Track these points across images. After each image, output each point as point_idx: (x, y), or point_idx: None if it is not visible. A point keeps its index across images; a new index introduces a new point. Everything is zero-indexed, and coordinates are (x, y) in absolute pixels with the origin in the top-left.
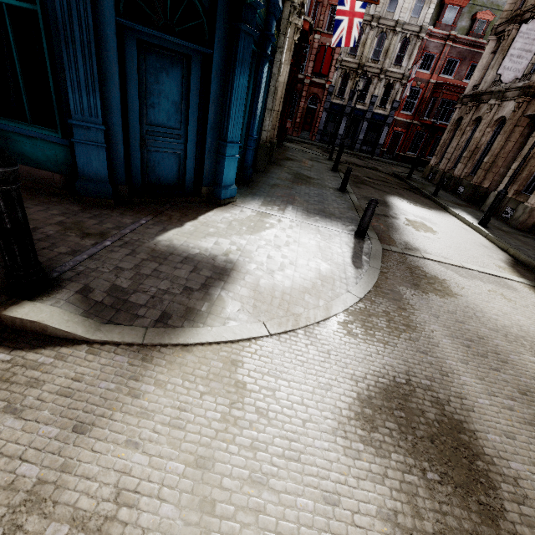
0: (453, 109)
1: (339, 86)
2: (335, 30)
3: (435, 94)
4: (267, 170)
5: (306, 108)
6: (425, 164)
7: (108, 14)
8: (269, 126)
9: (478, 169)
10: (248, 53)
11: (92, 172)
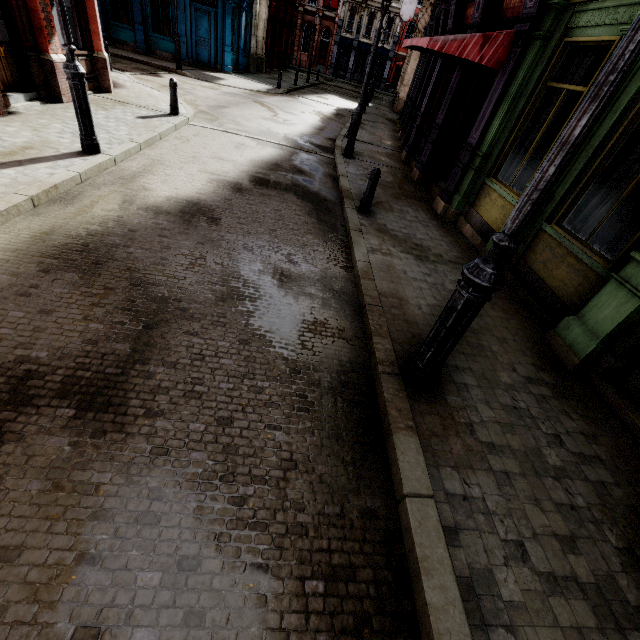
0: None
1: (348, 20)
2: None
3: None
4: (257, 73)
5: (320, 41)
6: None
7: (188, 1)
8: (254, 45)
9: None
10: (230, 10)
11: (182, 53)
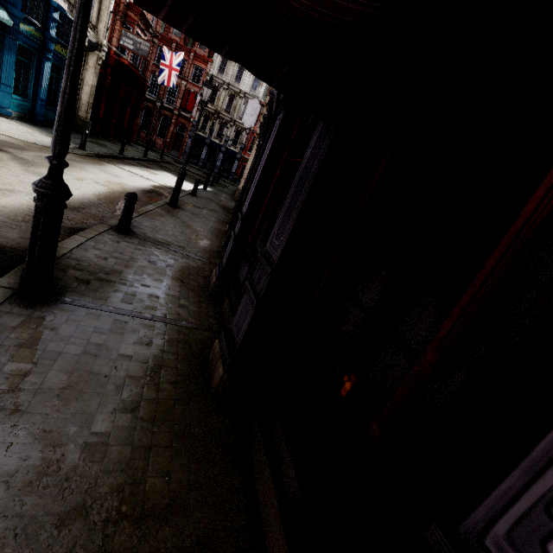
0: None
1: (202, 123)
2: (160, 74)
3: None
4: (73, 133)
5: (176, 132)
6: None
7: None
8: None
9: None
10: (14, 47)
11: None
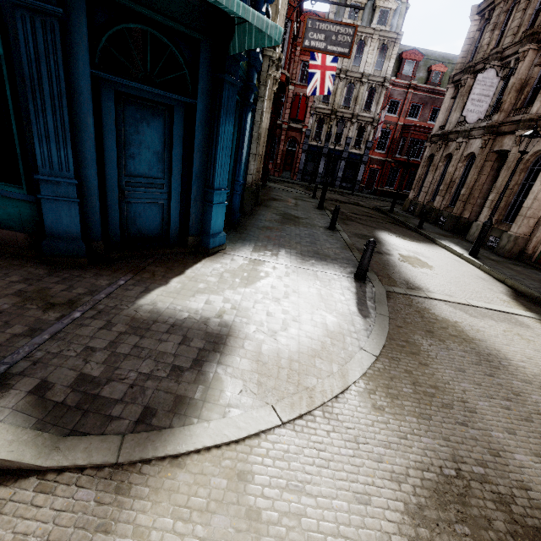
0: (422, 147)
1: (315, 130)
2: (309, 81)
3: (404, 134)
4: (254, 211)
5: (285, 150)
6: (403, 197)
7: (82, 66)
8: (254, 170)
9: (456, 200)
10: (233, 102)
11: (62, 230)
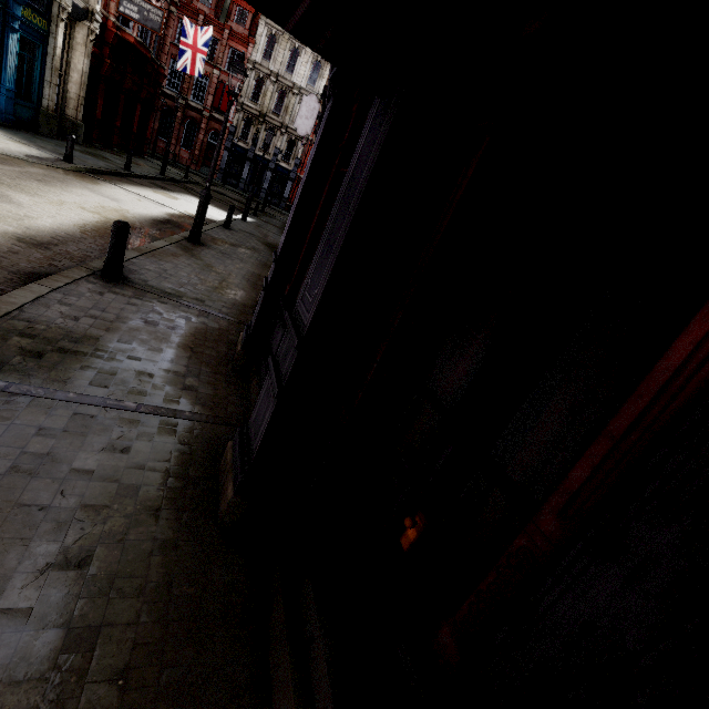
0: None
1: (243, 129)
2: (181, 58)
3: None
4: (59, 140)
5: (207, 142)
6: None
7: None
8: (51, 97)
9: None
10: None
11: None
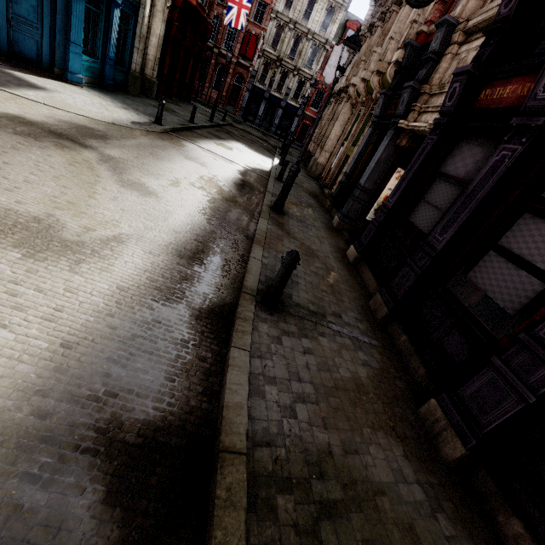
0: None
1: (262, 72)
2: (228, 15)
3: None
4: (141, 97)
5: (232, 84)
6: None
7: None
8: (138, 61)
9: None
10: None
11: None
